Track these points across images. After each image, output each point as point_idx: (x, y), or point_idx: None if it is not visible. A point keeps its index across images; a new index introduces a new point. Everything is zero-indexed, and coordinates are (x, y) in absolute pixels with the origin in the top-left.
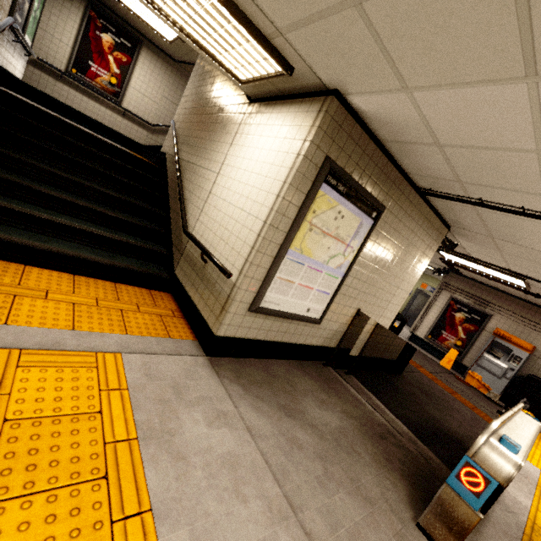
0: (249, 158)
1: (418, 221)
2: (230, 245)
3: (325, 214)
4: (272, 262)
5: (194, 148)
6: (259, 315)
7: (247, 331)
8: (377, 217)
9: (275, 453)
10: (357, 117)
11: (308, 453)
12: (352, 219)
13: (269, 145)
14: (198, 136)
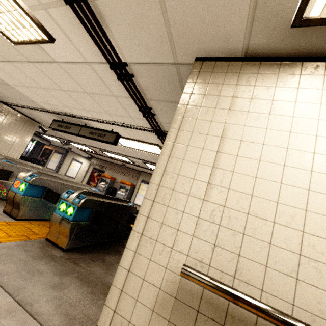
0: None
1: (12, 115)
2: None
3: None
4: None
5: None
6: None
7: None
8: None
9: None
10: None
11: None
12: None
13: None
14: None
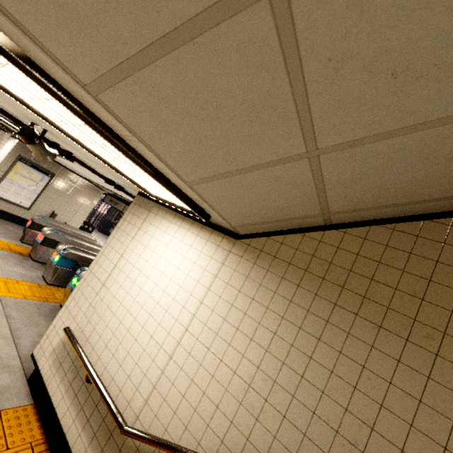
0: (2, 152)
1: (80, 183)
2: None
3: (23, 171)
4: None
5: None
6: None
7: None
8: (51, 177)
9: None
10: None
11: None
12: (38, 175)
13: (7, 149)
14: None
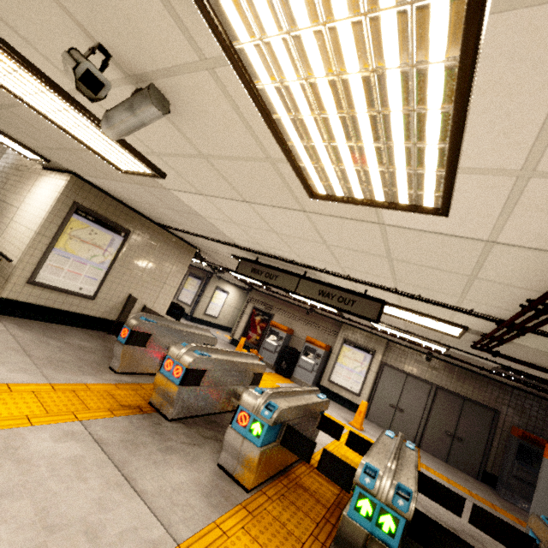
0: (36, 200)
1: (165, 241)
2: (17, 247)
3: (81, 231)
4: (43, 254)
5: (7, 191)
6: (37, 288)
7: (27, 297)
8: (125, 236)
9: (26, 341)
10: (93, 185)
11: (53, 346)
12: (105, 235)
13: (45, 194)
14: (11, 184)
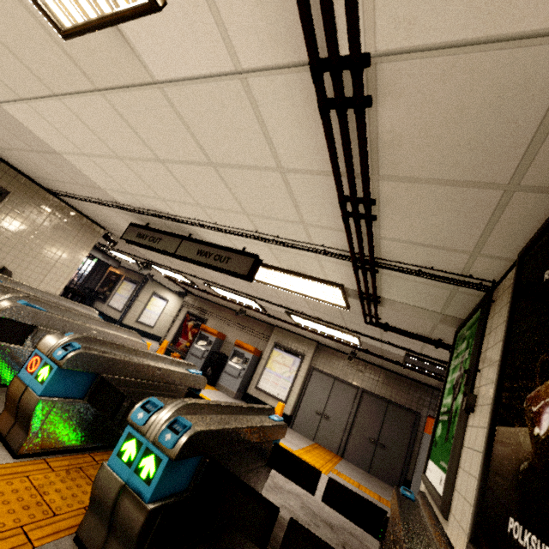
0: None
1: (60, 213)
2: None
3: None
4: None
5: None
6: None
7: None
8: (0, 196)
9: None
10: None
11: None
12: None
13: None
14: None
